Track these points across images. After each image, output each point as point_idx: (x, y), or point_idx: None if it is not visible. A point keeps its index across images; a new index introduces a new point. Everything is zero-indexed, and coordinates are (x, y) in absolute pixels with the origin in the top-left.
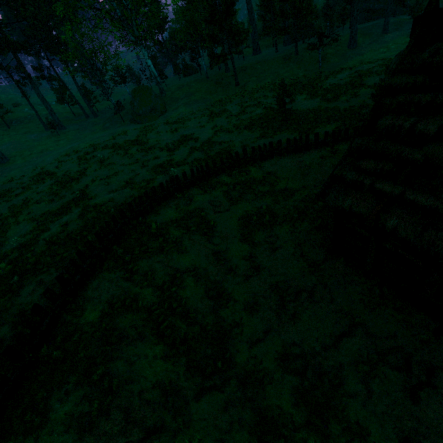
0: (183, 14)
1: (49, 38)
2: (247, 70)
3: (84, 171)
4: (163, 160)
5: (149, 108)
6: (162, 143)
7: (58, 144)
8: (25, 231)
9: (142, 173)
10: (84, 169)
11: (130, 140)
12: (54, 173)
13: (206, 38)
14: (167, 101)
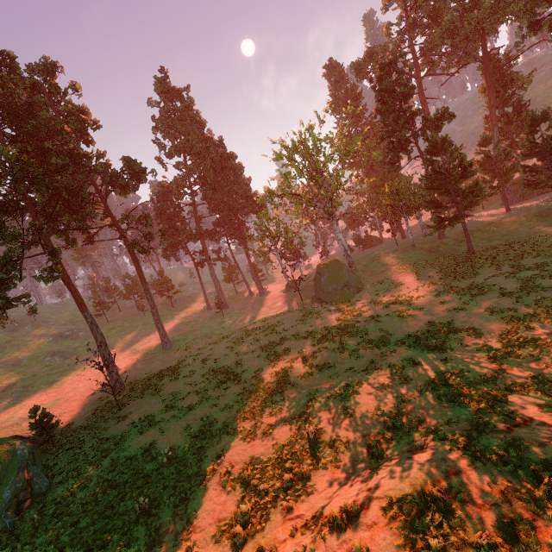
0: (371, 191)
1: (233, 225)
2: (475, 234)
3: (285, 375)
4: (439, 370)
5: (341, 284)
6: (396, 334)
7: (224, 326)
8: (224, 513)
9: (412, 395)
10: (282, 372)
11: (333, 326)
12: (236, 372)
13: (424, 204)
14: (360, 275)
